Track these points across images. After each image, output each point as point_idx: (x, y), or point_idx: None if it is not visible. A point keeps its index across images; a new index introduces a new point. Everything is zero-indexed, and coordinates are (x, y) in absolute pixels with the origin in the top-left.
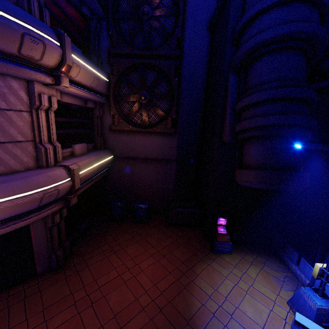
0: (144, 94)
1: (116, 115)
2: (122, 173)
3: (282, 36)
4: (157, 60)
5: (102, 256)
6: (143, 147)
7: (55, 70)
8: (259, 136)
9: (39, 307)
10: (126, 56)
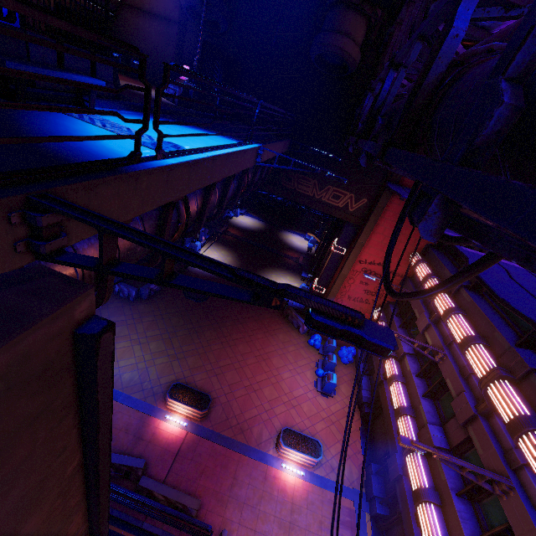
0: None
1: None
2: (127, 26)
3: None
4: None
5: None
6: None
7: None
8: None
9: None
10: None
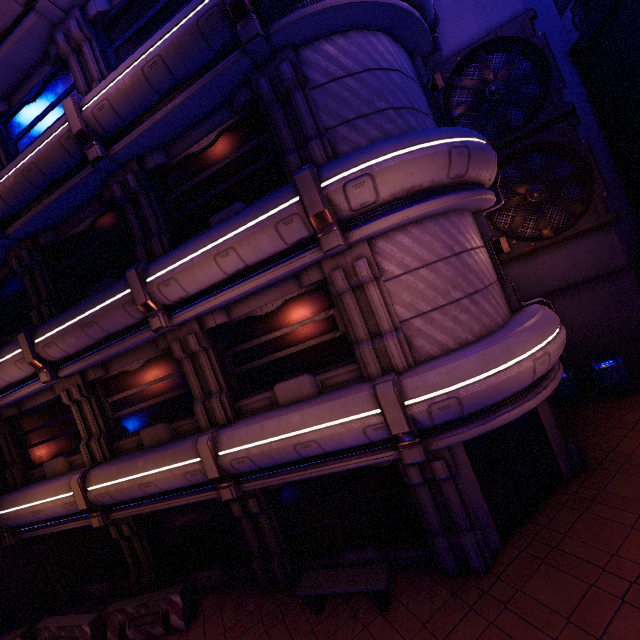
0: (536, 188)
1: (502, 238)
2: None
3: None
4: (539, 135)
5: (634, 441)
6: (554, 271)
7: (490, 189)
8: None
9: (635, 502)
10: None
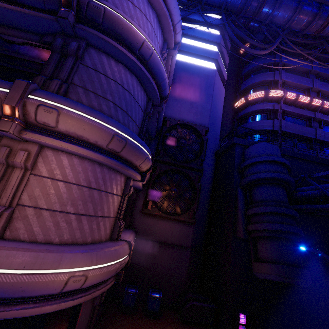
0: (175, 190)
1: (151, 201)
2: (139, 255)
3: (272, 178)
4: (187, 170)
5: None
6: (163, 231)
7: (143, 173)
8: (269, 237)
9: None
10: (165, 163)
